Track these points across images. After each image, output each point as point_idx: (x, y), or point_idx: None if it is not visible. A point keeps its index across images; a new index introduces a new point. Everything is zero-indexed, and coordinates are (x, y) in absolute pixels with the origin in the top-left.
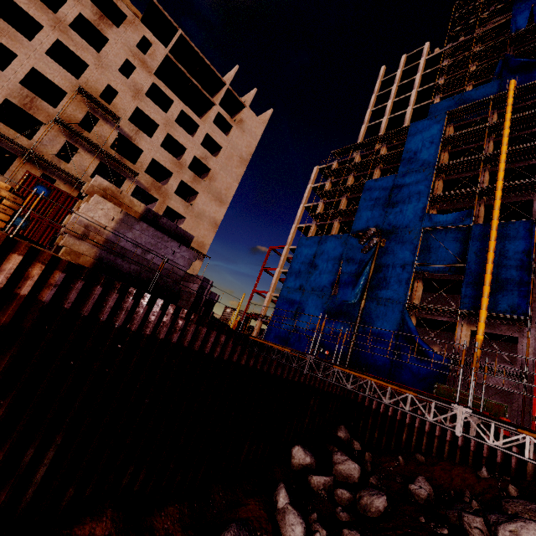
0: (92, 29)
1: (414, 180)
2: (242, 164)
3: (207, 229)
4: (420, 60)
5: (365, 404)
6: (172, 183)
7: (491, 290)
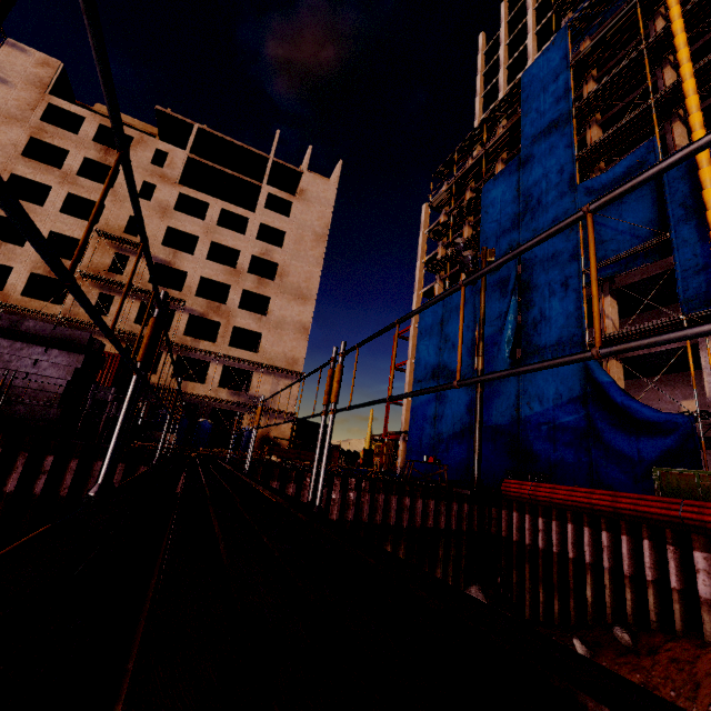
0: (105, 168)
1: (547, 147)
2: (319, 242)
3: (294, 339)
4: None
5: (513, 538)
6: (233, 297)
7: None
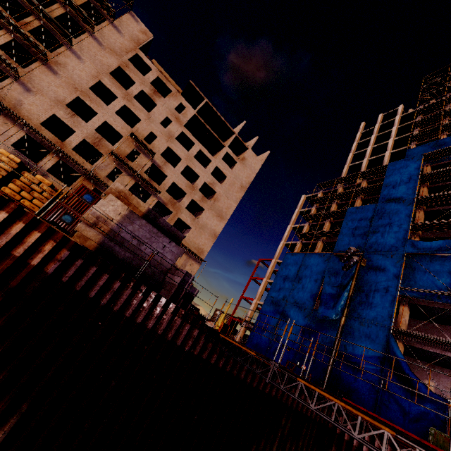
0: (148, 99)
1: (394, 209)
2: (241, 190)
3: (207, 239)
4: (395, 117)
5: (345, 437)
6: (185, 201)
7: None
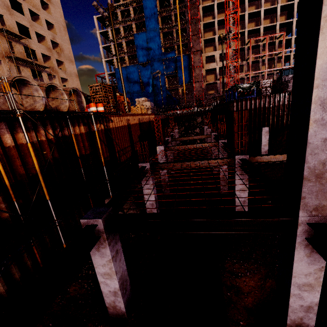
0: None
1: (154, 35)
2: (65, 31)
3: (76, 80)
4: None
5: (171, 117)
6: (54, 63)
7: (184, 78)
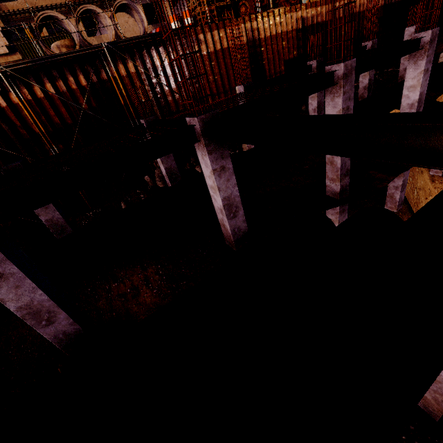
0: None
1: None
2: None
3: None
4: None
5: None
6: None
7: None
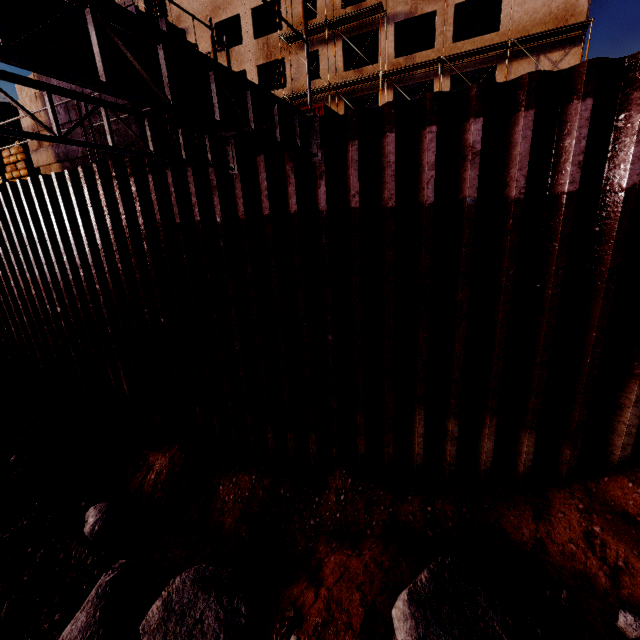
0: None
1: None
2: None
3: None
4: None
5: None
6: None
7: None
